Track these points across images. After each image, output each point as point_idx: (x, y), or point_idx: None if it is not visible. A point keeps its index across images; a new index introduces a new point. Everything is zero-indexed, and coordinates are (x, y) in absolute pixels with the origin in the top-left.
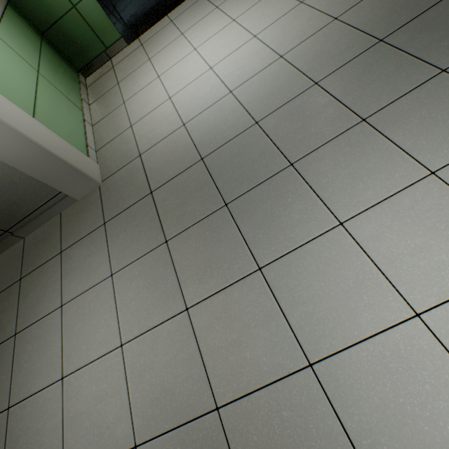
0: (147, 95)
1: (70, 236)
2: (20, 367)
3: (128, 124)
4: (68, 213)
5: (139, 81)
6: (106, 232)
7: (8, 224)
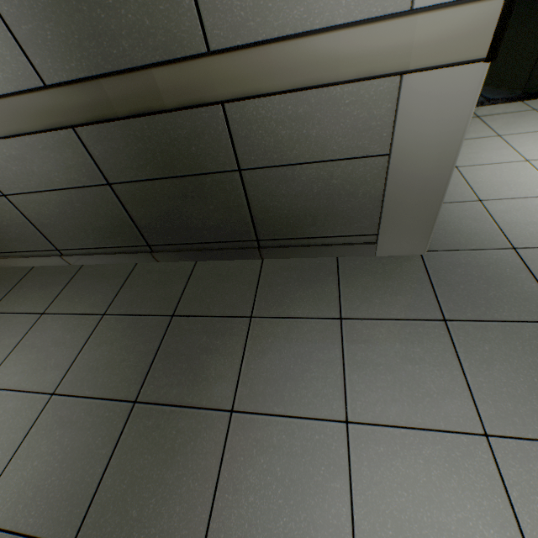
0: (507, 173)
1: (360, 301)
2: (237, 491)
3: (471, 195)
4: (353, 264)
5: (482, 152)
6: (451, 337)
7: (271, 233)
